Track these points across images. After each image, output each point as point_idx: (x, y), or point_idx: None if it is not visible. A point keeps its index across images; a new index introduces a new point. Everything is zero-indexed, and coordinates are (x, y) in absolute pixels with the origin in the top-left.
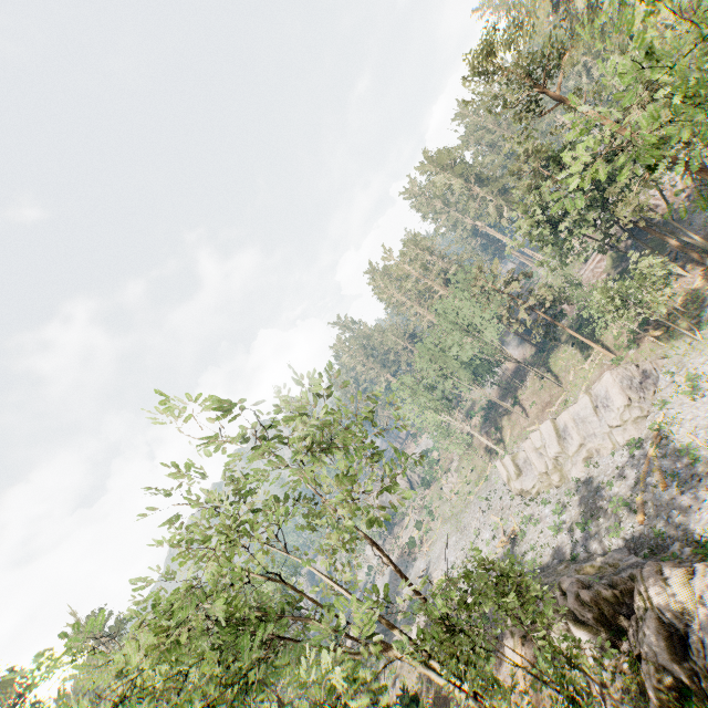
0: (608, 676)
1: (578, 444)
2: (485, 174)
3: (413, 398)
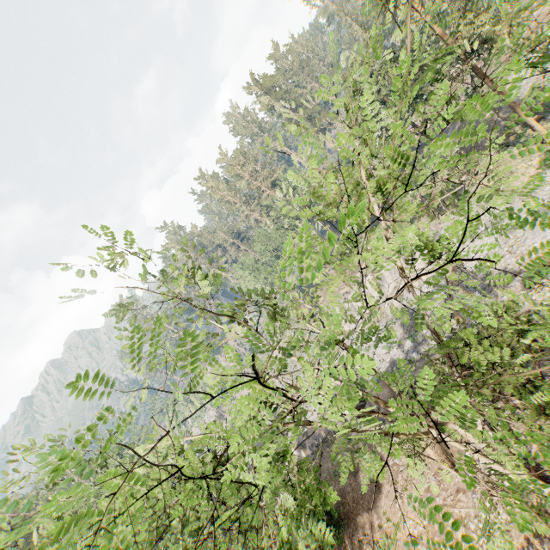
0: (508, 413)
1: (393, 287)
2: (299, 100)
3: (252, 276)
